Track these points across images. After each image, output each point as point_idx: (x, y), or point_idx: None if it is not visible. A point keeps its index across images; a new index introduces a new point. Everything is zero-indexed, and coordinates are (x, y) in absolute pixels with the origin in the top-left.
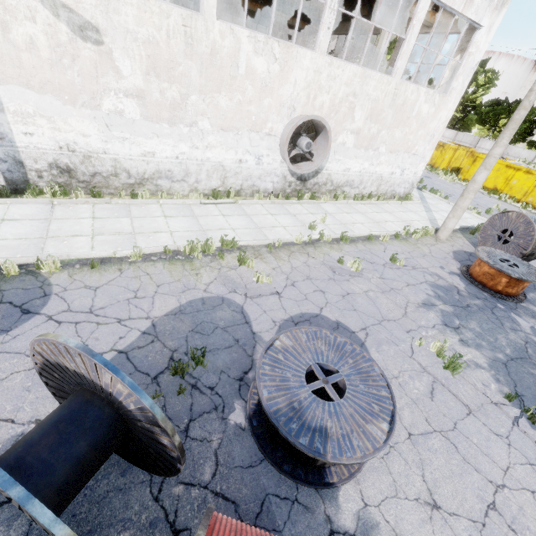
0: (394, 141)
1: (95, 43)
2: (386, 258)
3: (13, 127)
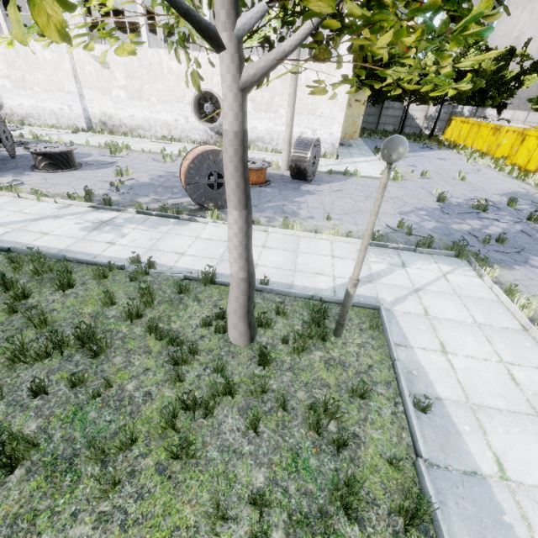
0: None
1: (108, 69)
2: None
3: (88, 105)
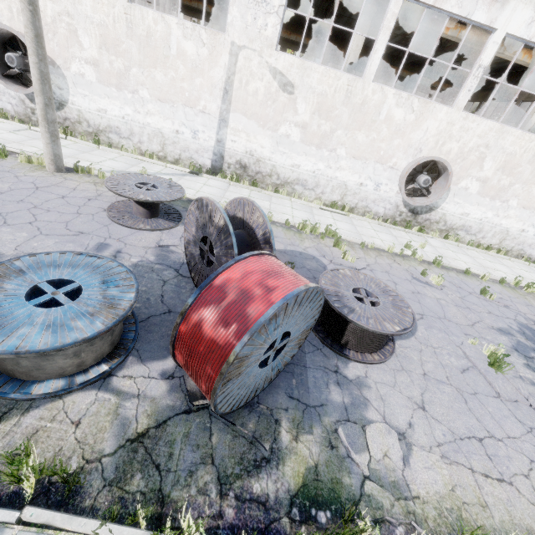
0: (531, 197)
1: (289, 94)
2: (476, 290)
3: (228, 136)
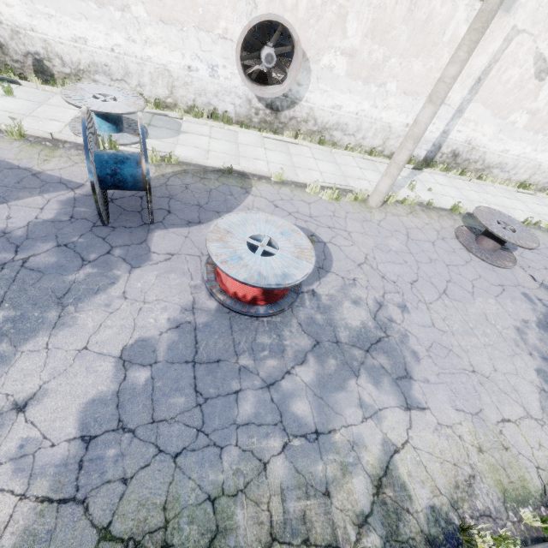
0: None
1: (539, 80)
2: None
3: (456, 127)
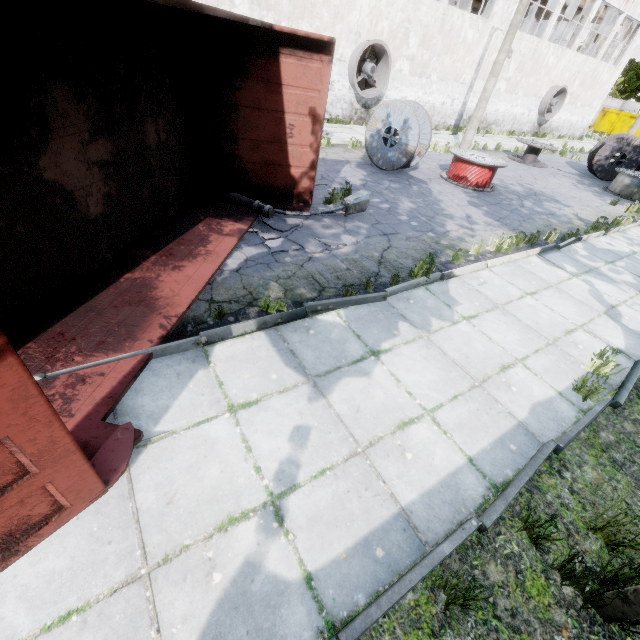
0: (585, 99)
1: (508, 58)
2: None
3: (469, 99)
